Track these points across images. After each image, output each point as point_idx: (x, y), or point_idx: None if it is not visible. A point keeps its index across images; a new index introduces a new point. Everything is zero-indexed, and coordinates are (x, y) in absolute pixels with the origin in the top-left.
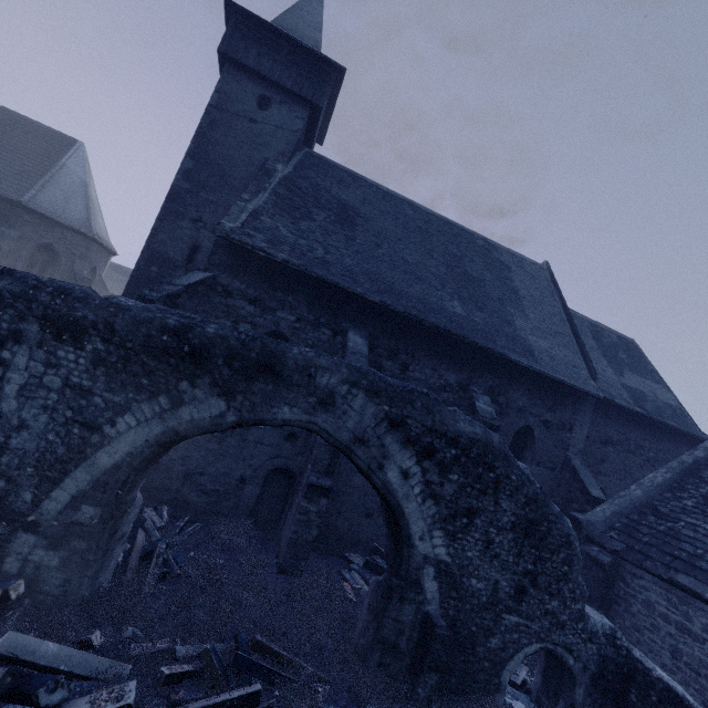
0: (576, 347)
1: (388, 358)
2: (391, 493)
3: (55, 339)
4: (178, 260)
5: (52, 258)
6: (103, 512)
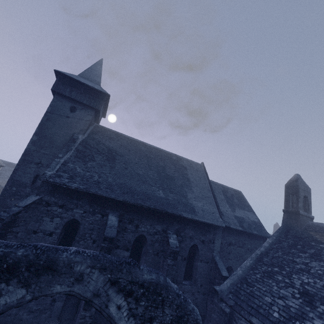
0: (214, 203)
1: (129, 223)
2: (112, 319)
3: None
4: (27, 183)
5: None
6: None
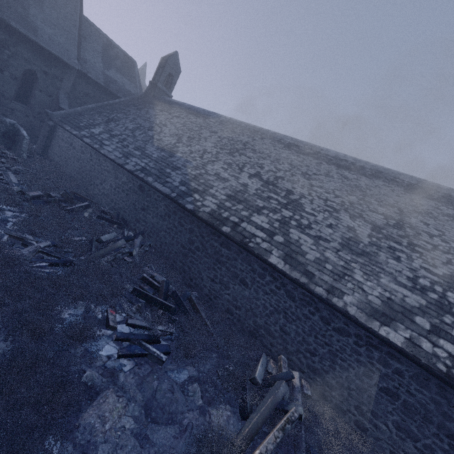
0: (76, 43)
1: None
2: None
3: None
4: None
5: None
6: None
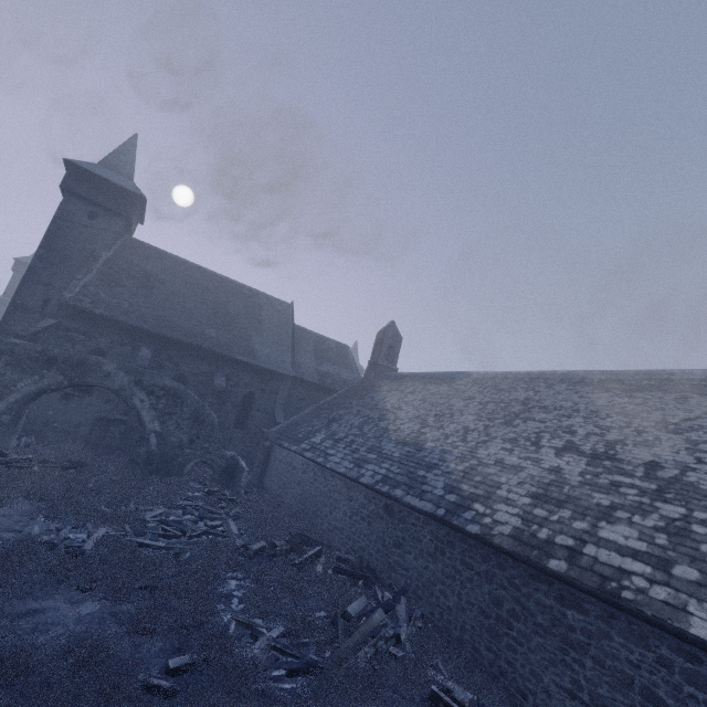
0: (290, 351)
1: (167, 360)
2: (136, 408)
3: None
4: (36, 308)
5: None
6: (12, 418)
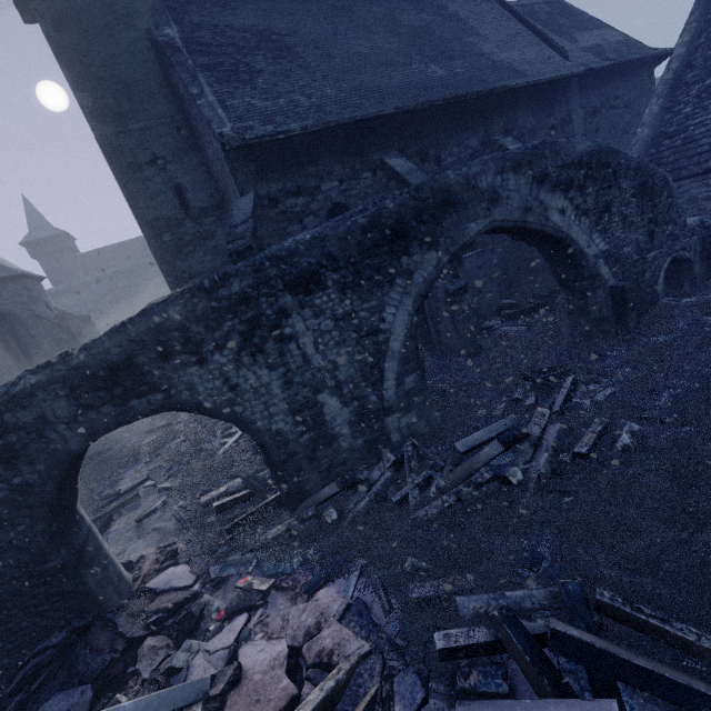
0: (537, 39)
1: (423, 162)
2: (560, 232)
3: (306, 295)
4: (177, 214)
5: (11, 322)
6: (418, 374)
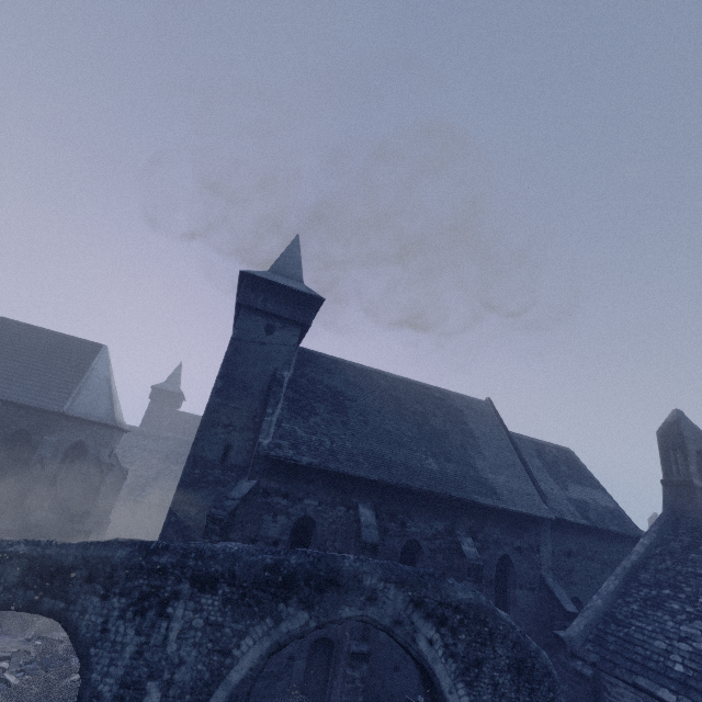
0: (526, 475)
1: (390, 520)
2: (424, 660)
3: (200, 591)
4: (215, 460)
5: (81, 451)
6: None
